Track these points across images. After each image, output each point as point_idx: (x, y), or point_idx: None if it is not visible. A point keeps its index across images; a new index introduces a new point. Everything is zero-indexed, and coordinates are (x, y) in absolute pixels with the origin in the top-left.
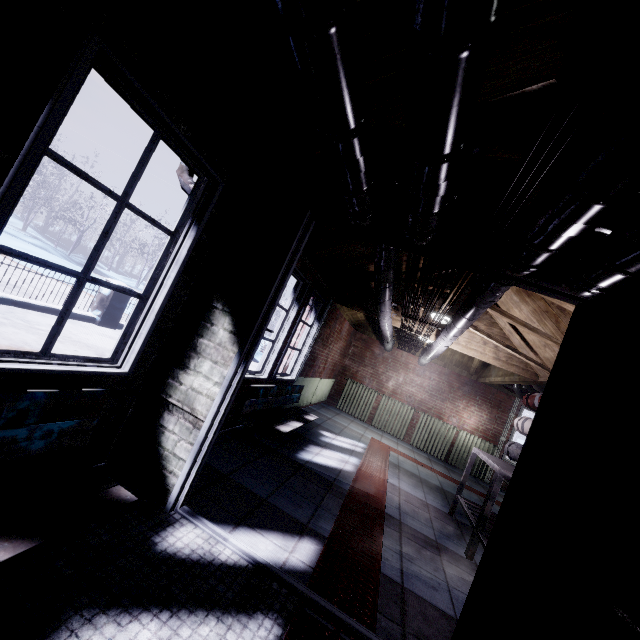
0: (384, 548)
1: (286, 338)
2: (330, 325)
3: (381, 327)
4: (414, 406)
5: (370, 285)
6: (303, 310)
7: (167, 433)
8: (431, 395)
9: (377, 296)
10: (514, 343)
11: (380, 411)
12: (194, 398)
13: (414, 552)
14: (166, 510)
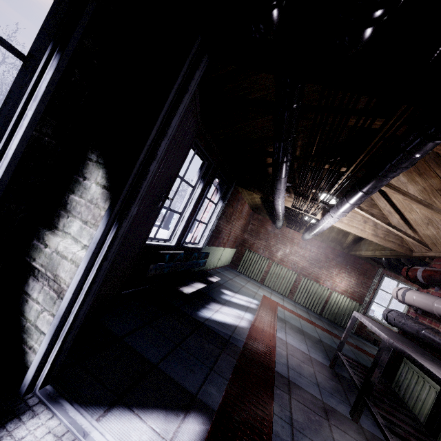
0: (275, 418)
1: (192, 212)
2: (233, 205)
3: (275, 206)
4: (297, 271)
5: (267, 171)
6: (208, 188)
7: (30, 302)
8: (311, 263)
9: (274, 173)
10: (392, 222)
11: (270, 274)
12: (58, 263)
13: (304, 419)
14: (20, 394)
